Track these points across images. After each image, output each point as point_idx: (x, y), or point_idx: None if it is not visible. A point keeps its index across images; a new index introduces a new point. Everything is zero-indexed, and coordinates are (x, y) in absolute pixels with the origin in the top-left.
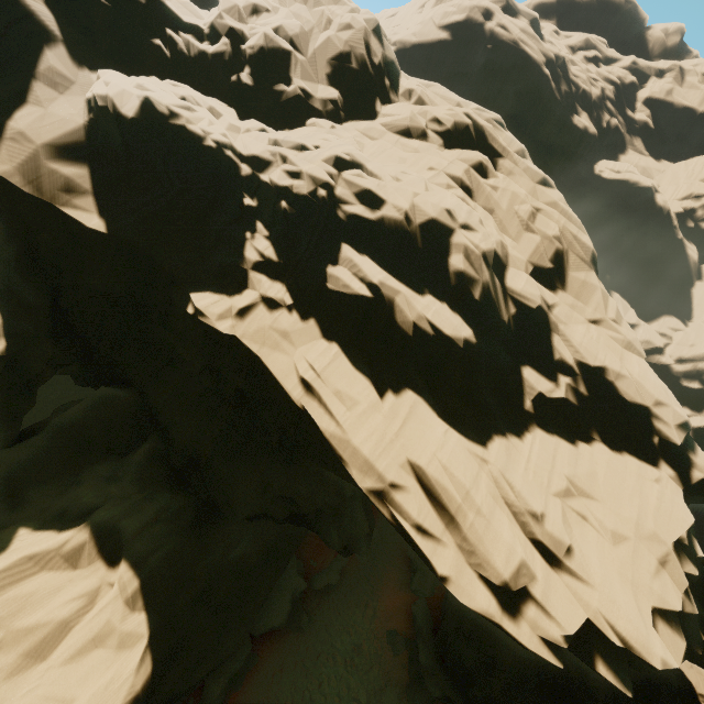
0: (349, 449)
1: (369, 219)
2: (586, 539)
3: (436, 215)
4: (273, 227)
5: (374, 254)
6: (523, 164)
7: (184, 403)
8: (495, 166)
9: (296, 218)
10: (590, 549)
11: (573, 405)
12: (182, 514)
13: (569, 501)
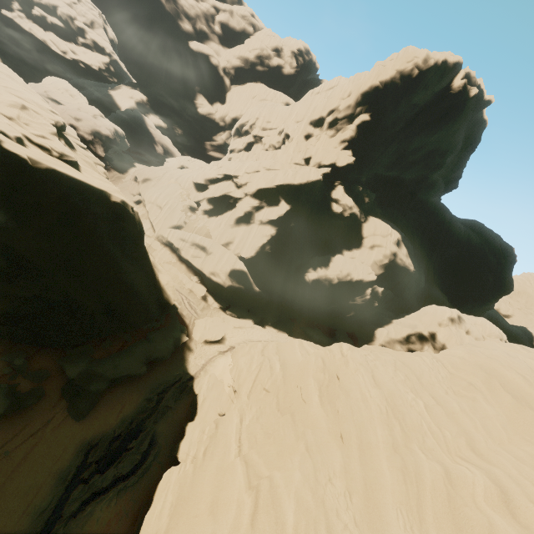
0: (38, 35)
1: (39, 2)
2: (83, 55)
3: (53, 3)
4: (19, 3)
5: (42, 9)
6: (86, 4)
7: (4, 42)
8: (79, 3)
9: (24, 0)
10: (83, 55)
11: (90, 45)
12: (9, 60)
13: (82, 52)
